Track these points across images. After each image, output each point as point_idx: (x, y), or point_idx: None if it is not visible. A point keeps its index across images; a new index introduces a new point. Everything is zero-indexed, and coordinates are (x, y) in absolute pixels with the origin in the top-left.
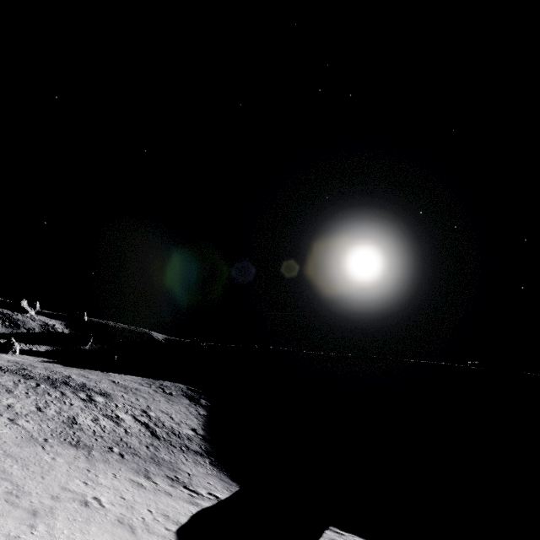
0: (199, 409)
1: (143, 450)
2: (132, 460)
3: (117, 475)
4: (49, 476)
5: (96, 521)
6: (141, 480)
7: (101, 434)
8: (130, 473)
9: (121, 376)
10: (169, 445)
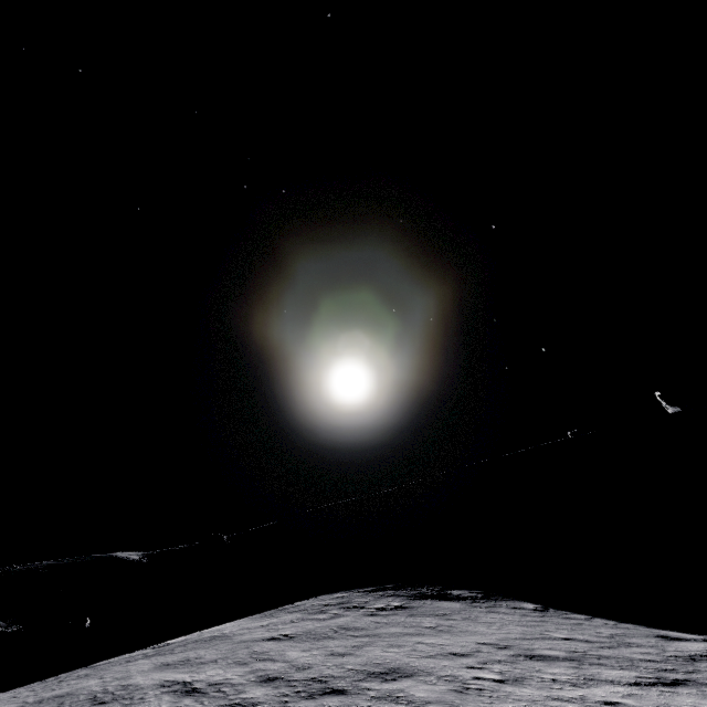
0: (507, 604)
1: None
2: None
3: None
4: None
5: None
6: None
7: None
8: None
9: (231, 629)
10: None
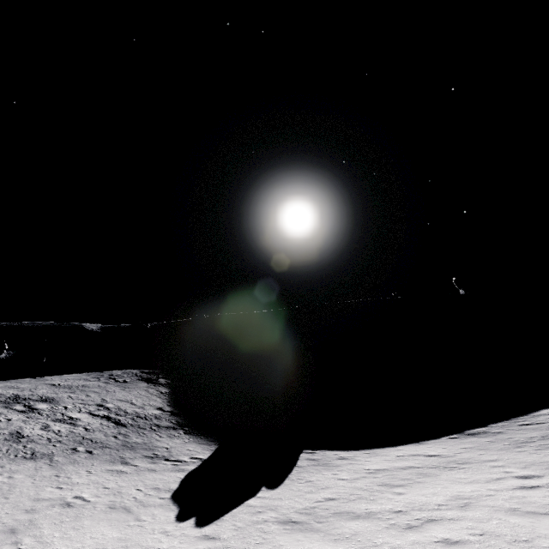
0: (160, 389)
1: (111, 441)
2: (103, 453)
3: (92, 471)
4: (13, 494)
5: (86, 515)
6: (119, 467)
7: (58, 440)
8: (105, 465)
9: (59, 377)
10: (138, 429)
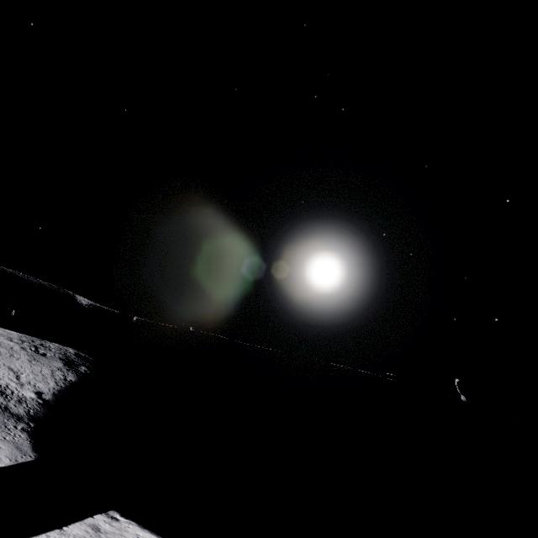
0: (69, 375)
1: None
2: None
3: None
4: None
5: None
6: None
7: None
8: None
9: None
10: None
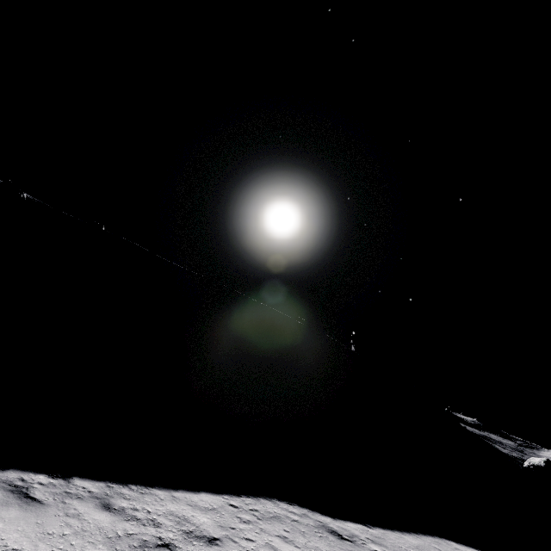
0: None
1: None
2: None
3: None
4: None
5: None
6: None
7: None
8: None
9: None
10: None
